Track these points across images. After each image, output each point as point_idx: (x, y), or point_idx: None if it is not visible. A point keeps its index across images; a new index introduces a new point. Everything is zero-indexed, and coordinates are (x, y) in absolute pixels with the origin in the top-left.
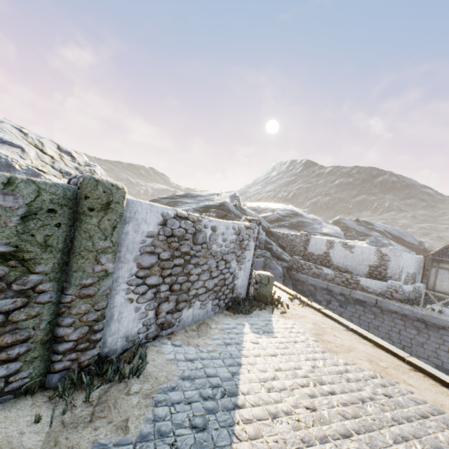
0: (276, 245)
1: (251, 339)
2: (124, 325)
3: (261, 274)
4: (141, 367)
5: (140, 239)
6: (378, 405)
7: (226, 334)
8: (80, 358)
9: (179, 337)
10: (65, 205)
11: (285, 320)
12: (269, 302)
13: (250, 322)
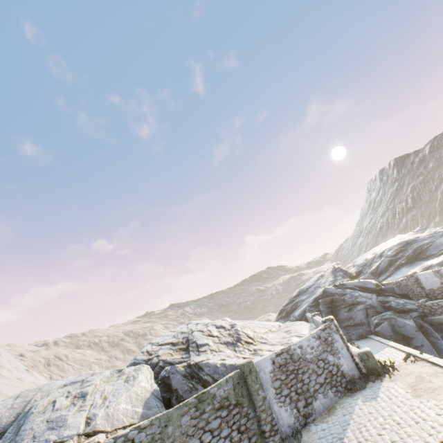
0: (394, 298)
1: (360, 407)
2: (285, 420)
3: (359, 353)
4: (299, 437)
5: (268, 376)
6: (427, 421)
7: (344, 409)
8: (275, 439)
9: (318, 420)
10: (240, 378)
11: (391, 383)
12: (380, 372)
13: (363, 395)
